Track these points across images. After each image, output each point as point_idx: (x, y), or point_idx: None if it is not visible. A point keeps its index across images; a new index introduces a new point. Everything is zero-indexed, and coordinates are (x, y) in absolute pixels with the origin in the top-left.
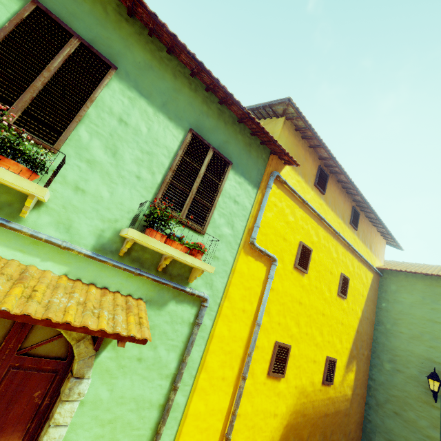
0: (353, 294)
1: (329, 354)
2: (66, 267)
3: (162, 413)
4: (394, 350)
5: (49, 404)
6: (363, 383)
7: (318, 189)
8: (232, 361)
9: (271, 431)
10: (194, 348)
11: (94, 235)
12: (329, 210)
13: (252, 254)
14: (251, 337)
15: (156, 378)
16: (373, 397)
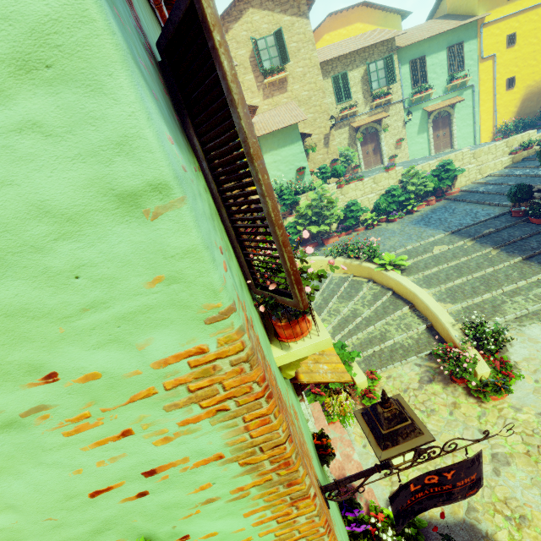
0: None
1: None
2: (440, 100)
3: (473, 114)
4: None
5: (450, 122)
6: None
7: (511, 0)
8: (489, 94)
9: (514, 104)
10: (475, 98)
11: (441, 91)
12: (523, 1)
13: (484, 61)
14: (494, 85)
15: (468, 109)
16: None
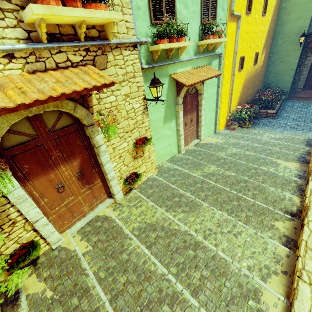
0: (269, 9)
1: (256, 51)
2: (191, 66)
3: (217, 95)
4: (285, 32)
5: (197, 103)
6: (267, 57)
7: None
8: (229, 72)
9: (239, 89)
10: None
11: (192, 50)
12: None
13: (231, 20)
14: (233, 60)
15: (214, 87)
16: (271, 61)
